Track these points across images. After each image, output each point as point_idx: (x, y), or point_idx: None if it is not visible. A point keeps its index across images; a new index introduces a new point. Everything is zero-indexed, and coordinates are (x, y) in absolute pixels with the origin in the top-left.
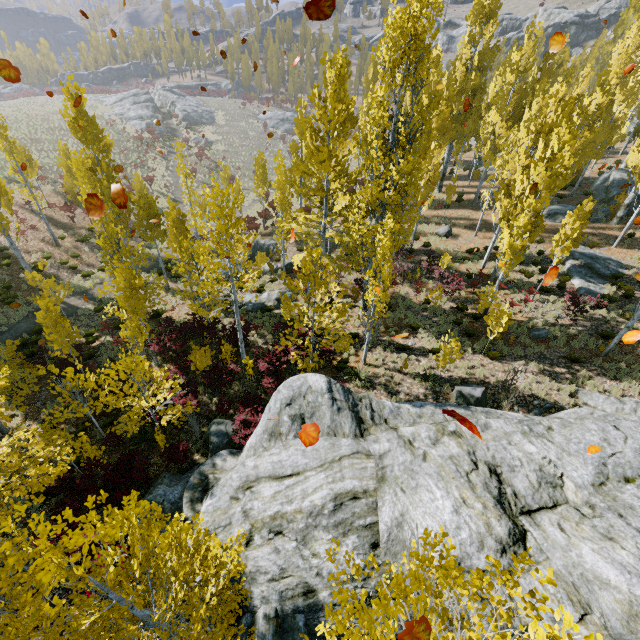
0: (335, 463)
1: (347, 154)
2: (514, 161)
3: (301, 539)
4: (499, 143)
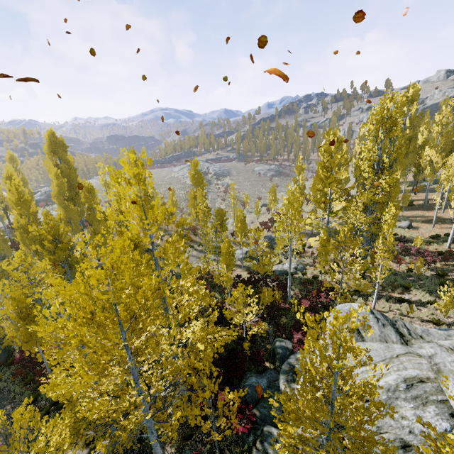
0: (394, 359)
1: (343, 178)
2: (453, 176)
3: (387, 406)
4: (437, 166)
